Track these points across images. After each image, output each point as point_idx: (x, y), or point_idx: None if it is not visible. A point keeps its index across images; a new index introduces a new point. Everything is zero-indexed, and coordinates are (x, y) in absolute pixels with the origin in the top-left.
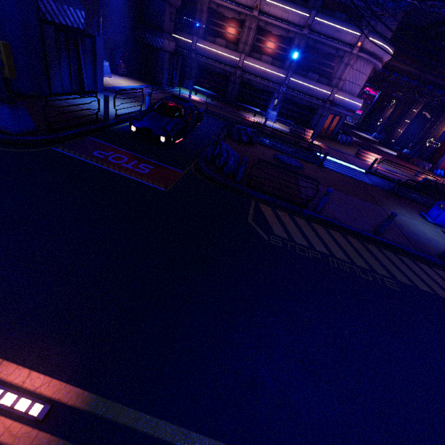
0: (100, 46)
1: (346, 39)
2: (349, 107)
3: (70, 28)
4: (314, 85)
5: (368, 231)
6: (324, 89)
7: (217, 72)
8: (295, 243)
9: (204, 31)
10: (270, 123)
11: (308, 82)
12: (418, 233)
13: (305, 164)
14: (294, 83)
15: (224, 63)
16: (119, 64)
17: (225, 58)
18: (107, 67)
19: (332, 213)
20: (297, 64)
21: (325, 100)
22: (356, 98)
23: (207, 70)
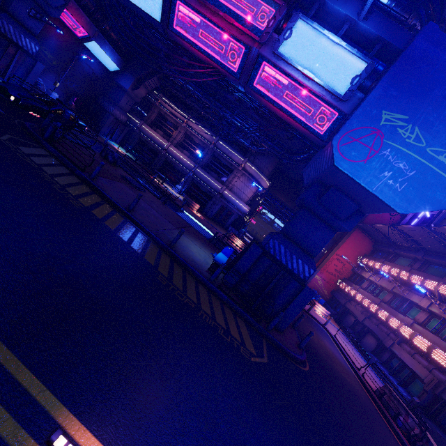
0: (40, 68)
1: (235, 160)
2: (234, 204)
3: (20, 47)
4: (211, 179)
5: (122, 205)
6: (217, 184)
7: (152, 149)
8: (27, 156)
9: (151, 122)
10: (172, 191)
11: (208, 176)
12: (182, 242)
13: (151, 195)
14: (199, 173)
15: (157, 144)
16: (70, 104)
17: (158, 141)
18: (56, 97)
19: (106, 188)
20: (205, 163)
21: (218, 192)
22: (240, 200)
23: (145, 145)
